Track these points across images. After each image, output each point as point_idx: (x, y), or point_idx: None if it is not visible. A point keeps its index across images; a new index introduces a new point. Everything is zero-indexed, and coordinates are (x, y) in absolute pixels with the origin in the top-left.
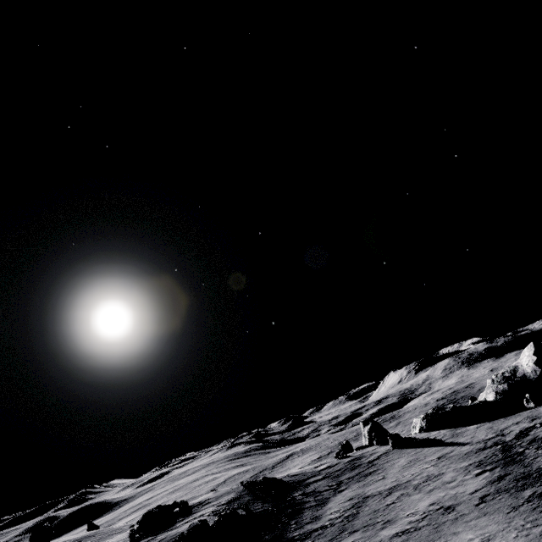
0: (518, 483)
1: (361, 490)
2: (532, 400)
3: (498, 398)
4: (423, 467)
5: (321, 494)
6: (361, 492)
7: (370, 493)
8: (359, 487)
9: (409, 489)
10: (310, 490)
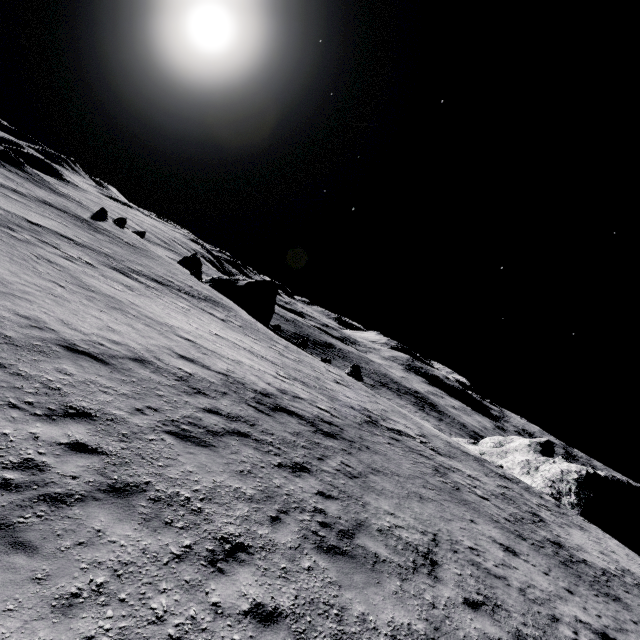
0: (7, 187)
1: (7, 173)
2: (193, 272)
3: (215, 278)
4: (47, 196)
5: (0, 165)
6: (4, 172)
7: (2, 172)
8: (14, 176)
9: (6, 178)
10: (5, 165)
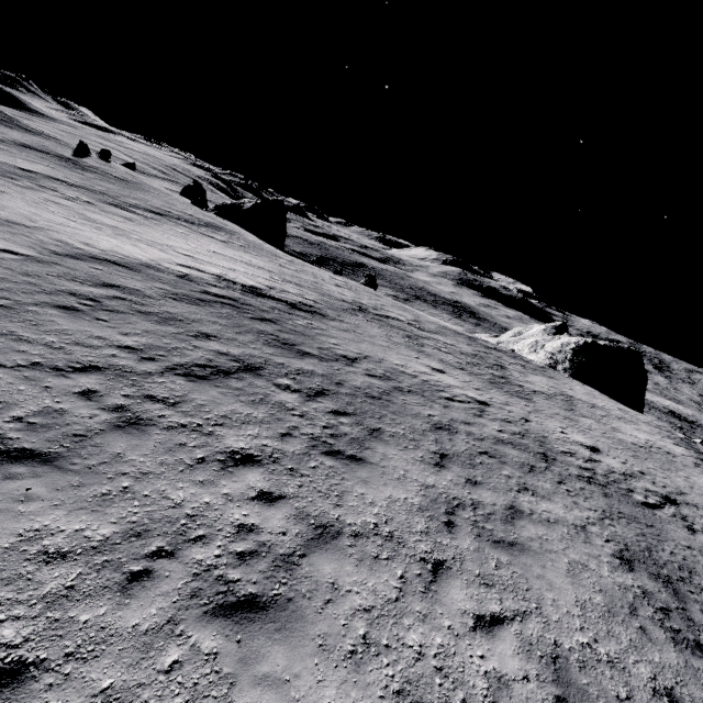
0: None
1: None
2: (194, 201)
3: (219, 205)
4: (22, 138)
5: None
6: None
7: None
8: None
9: None
10: None
